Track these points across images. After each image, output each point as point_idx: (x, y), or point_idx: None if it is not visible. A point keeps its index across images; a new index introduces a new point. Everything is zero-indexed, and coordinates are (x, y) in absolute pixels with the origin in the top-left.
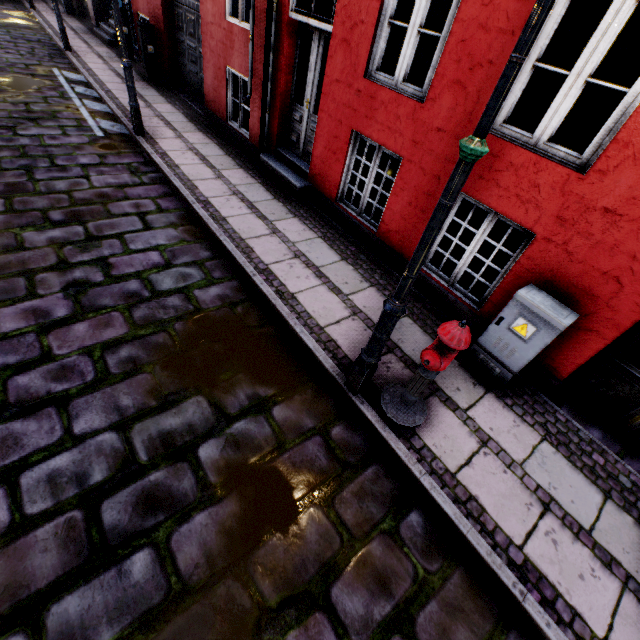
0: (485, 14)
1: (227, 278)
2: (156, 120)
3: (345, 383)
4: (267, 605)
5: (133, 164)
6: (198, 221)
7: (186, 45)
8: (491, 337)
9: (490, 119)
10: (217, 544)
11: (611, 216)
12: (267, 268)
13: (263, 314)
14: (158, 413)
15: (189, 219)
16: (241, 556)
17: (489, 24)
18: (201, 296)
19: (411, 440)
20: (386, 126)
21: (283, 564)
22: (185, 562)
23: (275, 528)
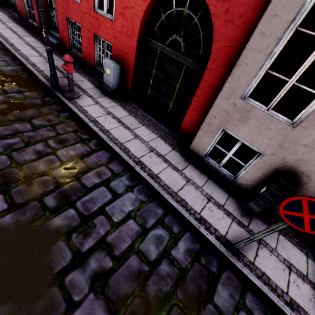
0: None
1: (17, 66)
2: None
3: (52, 88)
4: (11, 120)
5: None
6: (7, 50)
7: None
8: (105, 78)
9: None
10: None
11: (121, 34)
12: (34, 64)
13: (29, 75)
14: None
15: (3, 49)
16: (5, 113)
17: None
18: (4, 68)
19: (71, 100)
20: (74, 13)
21: (18, 115)
22: None
23: (18, 111)
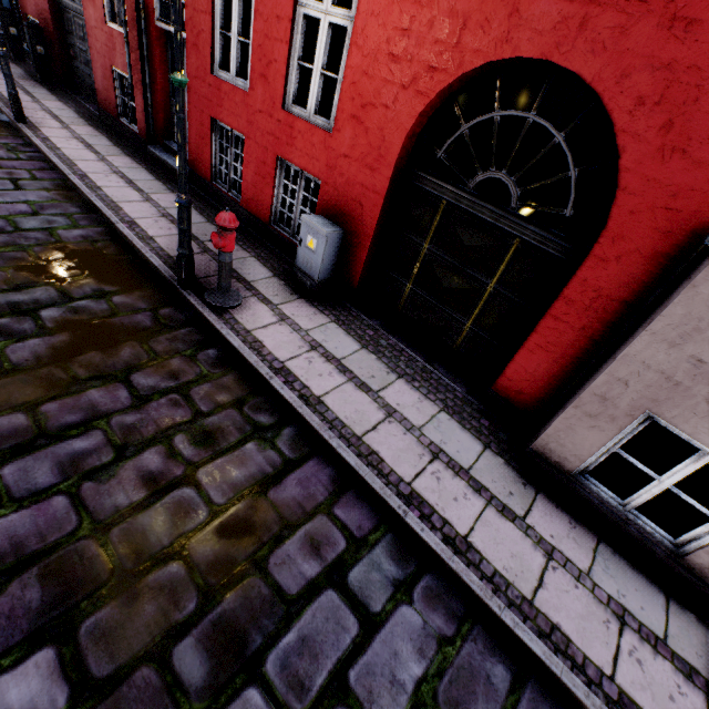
0: (267, 28)
1: (93, 226)
2: (43, 113)
3: (178, 283)
4: (79, 378)
5: (11, 144)
6: (73, 189)
7: (78, 48)
8: (300, 257)
9: (178, 61)
10: (46, 353)
11: (348, 160)
12: (133, 221)
13: (122, 249)
14: (9, 292)
15: (64, 187)
16: (65, 359)
17: (270, 35)
18: (65, 234)
19: (223, 315)
20: (231, 112)
21: (98, 363)
22: (18, 358)
23: (97, 349)
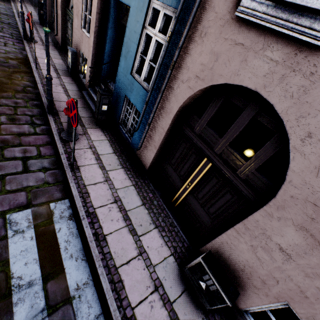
0: None
1: None
2: None
3: None
4: None
5: None
6: None
7: None
8: None
9: None
10: None
11: None
12: None
13: None
14: None
15: None
16: None
17: None
18: None
19: None
20: None
21: None
22: None
23: None
